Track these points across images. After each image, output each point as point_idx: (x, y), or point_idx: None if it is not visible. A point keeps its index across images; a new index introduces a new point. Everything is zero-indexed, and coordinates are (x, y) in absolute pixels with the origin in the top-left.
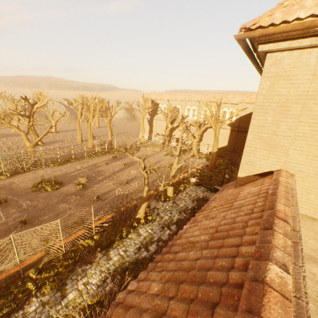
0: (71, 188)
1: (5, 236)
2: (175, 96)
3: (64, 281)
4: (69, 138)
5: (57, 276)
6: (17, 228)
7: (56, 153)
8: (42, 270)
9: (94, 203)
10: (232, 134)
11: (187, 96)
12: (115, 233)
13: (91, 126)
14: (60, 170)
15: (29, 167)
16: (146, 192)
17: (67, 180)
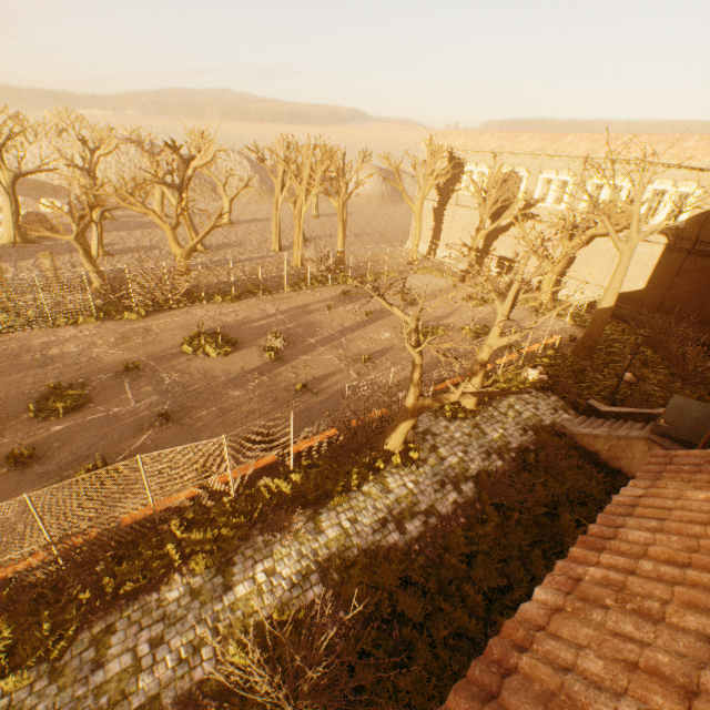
0: (253, 356)
1: (134, 438)
2: (516, 142)
3: (230, 557)
4: (256, 240)
5: (219, 543)
6: (153, 427)
7: (228, 272)
8: (192, 522)
9: (296, 399)
10: (669, 259)
11: (550, 143)
12: (335, 476)
13: (302, 217)
14: (235, 312)
15: (178, 299)
16: (413, 398)
17: (247, 336)
